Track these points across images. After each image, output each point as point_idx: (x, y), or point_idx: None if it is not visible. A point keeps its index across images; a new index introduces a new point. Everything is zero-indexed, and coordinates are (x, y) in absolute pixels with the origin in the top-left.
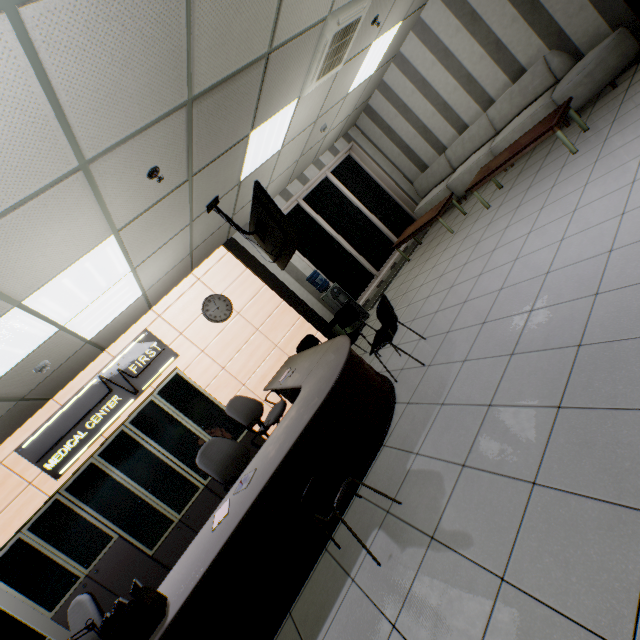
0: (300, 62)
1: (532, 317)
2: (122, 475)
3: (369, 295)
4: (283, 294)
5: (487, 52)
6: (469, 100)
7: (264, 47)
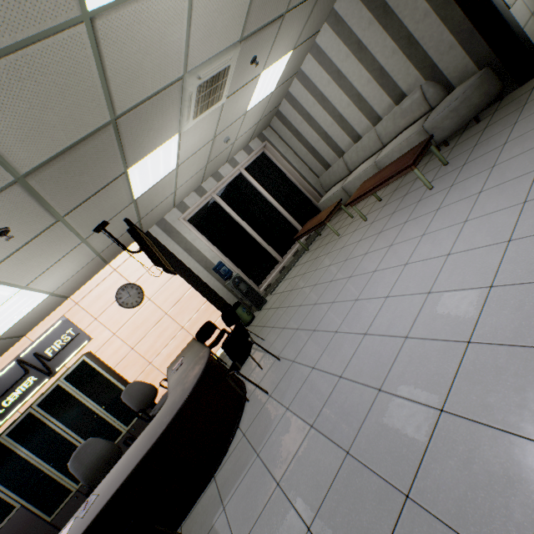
0: (165, 112)
1: (338, 386)
2: (27, 452)
3: (271, 280)
4: (192, 281)
5: (373, 77)
6: (361, 115)
7: (104, 118)
